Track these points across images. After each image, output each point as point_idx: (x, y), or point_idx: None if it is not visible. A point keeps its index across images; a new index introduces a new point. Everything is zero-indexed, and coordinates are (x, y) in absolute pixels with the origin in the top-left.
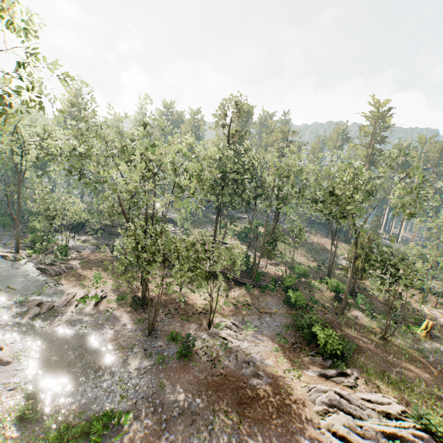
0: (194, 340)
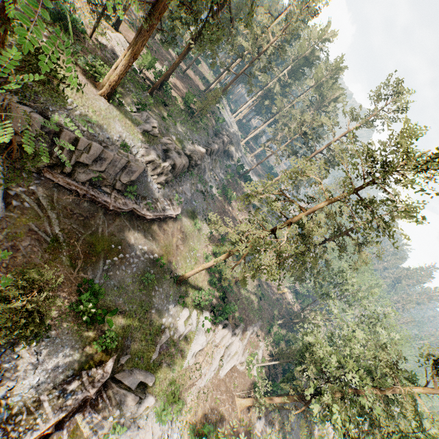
0: None
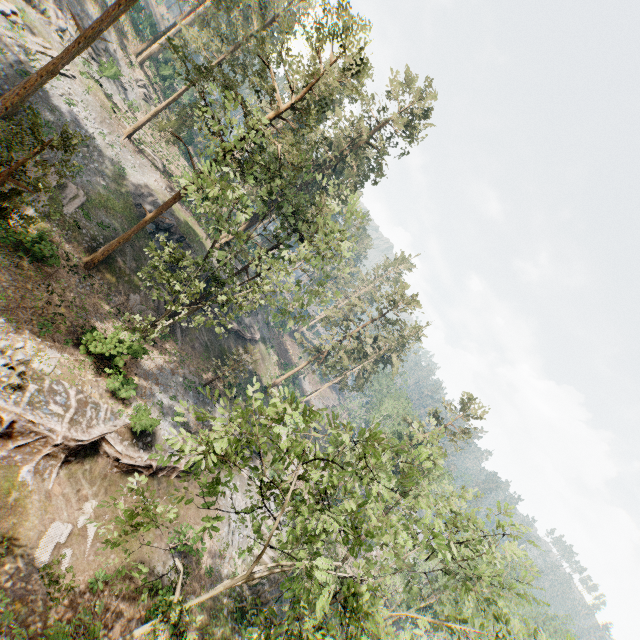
0: None
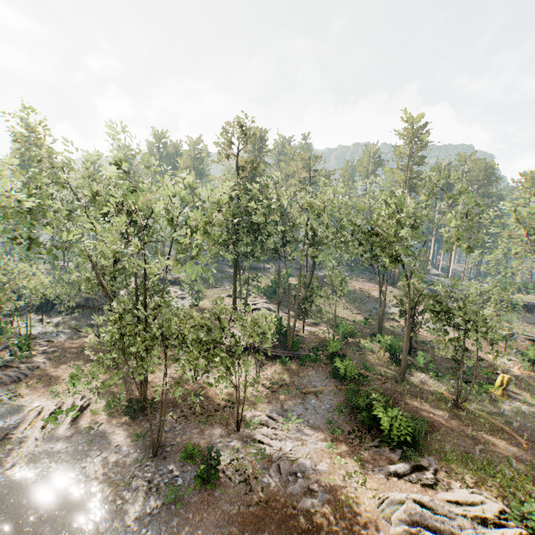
0: (219, 456)
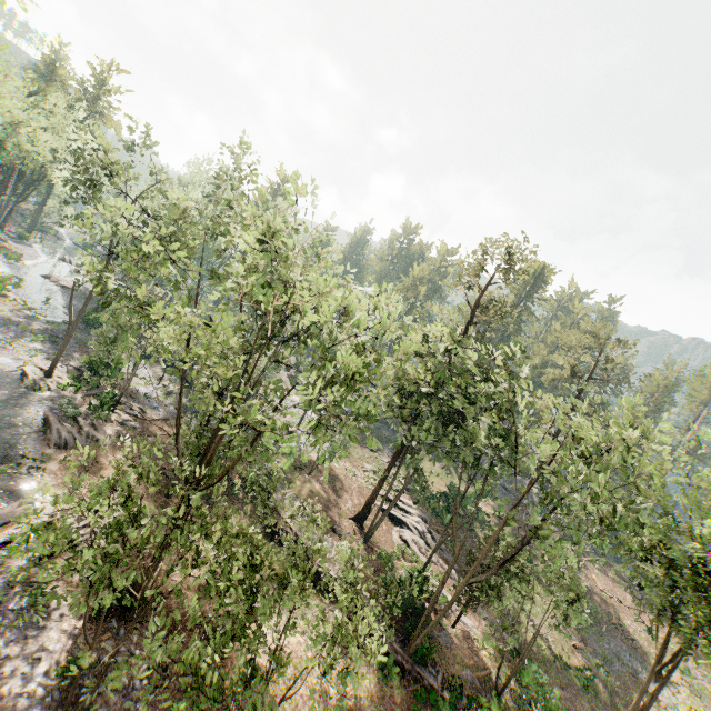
0: None
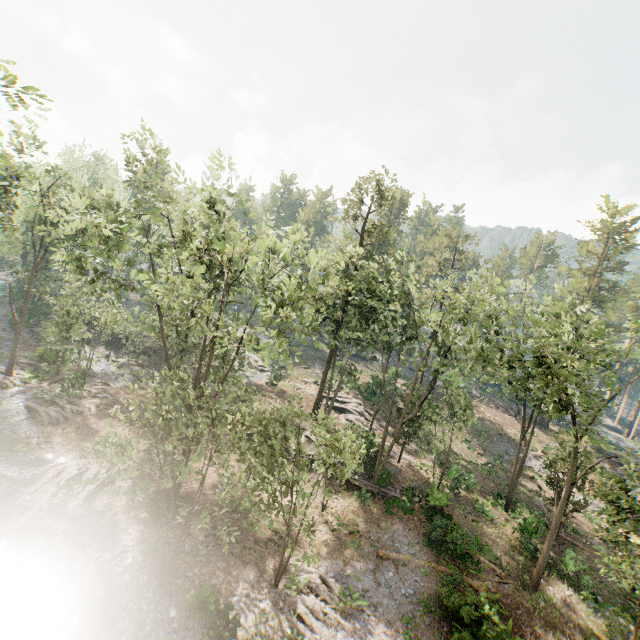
0: (237, 624)
